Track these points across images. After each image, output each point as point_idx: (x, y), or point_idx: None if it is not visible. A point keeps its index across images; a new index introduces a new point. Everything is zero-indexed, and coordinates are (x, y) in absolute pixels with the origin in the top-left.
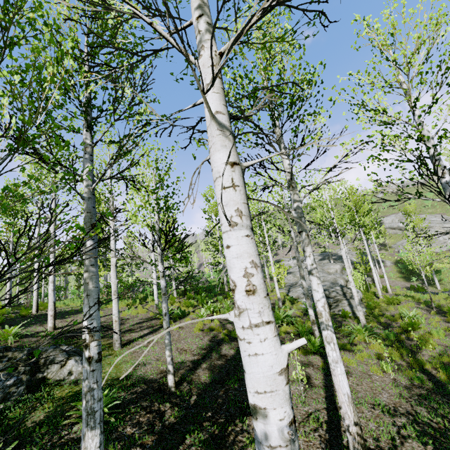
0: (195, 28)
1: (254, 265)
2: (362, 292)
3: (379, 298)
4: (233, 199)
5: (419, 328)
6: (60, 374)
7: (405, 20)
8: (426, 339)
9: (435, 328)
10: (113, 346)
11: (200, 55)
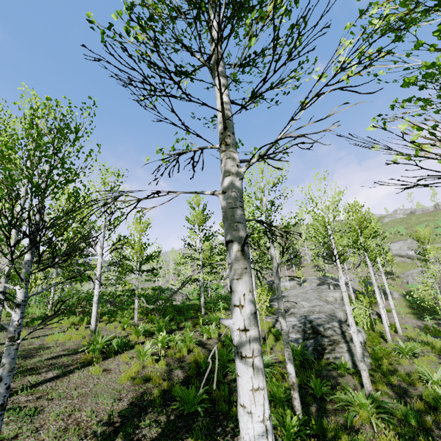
0: None
1: None
2: (366, 331)
3: (387, 342)
4: None
5: None
6: None
7: None
8: None
9: None
10: None
11: None
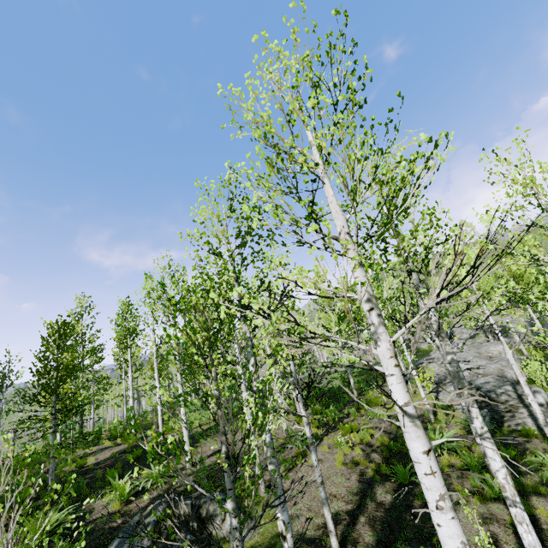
0: (367, 316)
1: (463, 545)
2: (546, 389)
3: None
4: (435, 485)
5: None
6: (223, 530)
7: (545, 178)
8: None
9: None
10: (258, 491)
11: (378, 345)
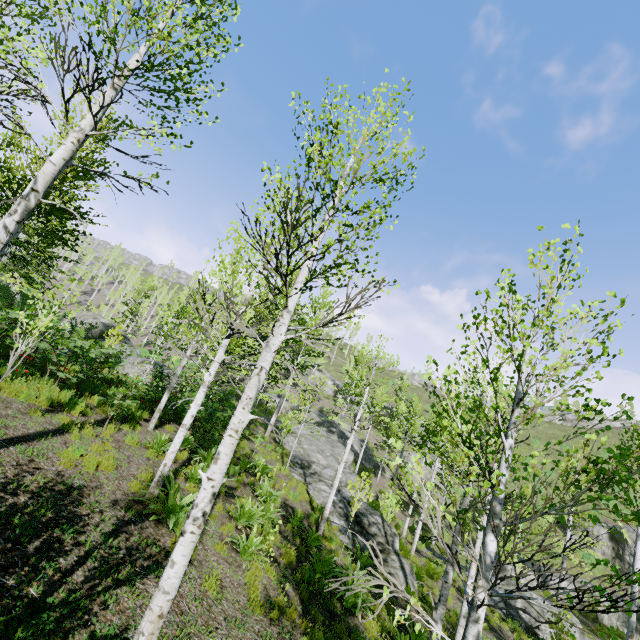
0: None
1: None
2: None
3: None
4: None
5: None
6: None
7: None
8: None
9: None
10: None
11: None
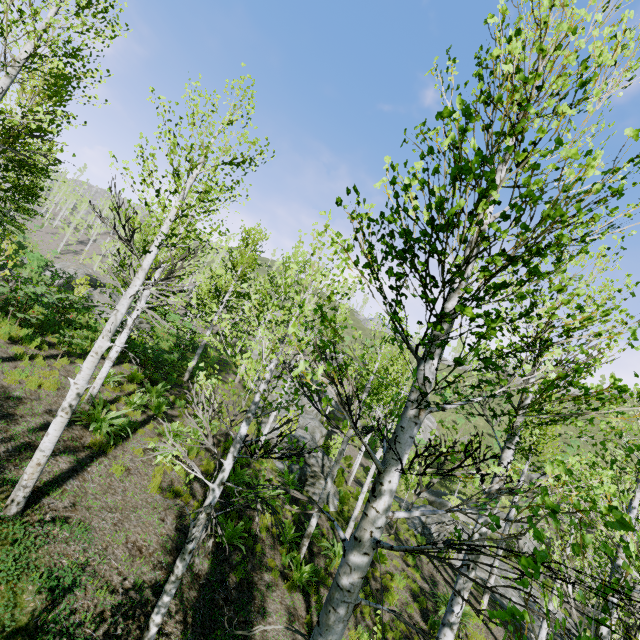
0: None
1: None
2: None
3: (346, 481)
4: None
5: (384, 562)
6: None
7: None
8: (388, 585)
9: (396, 569)
10: (2, 510)
11: None
